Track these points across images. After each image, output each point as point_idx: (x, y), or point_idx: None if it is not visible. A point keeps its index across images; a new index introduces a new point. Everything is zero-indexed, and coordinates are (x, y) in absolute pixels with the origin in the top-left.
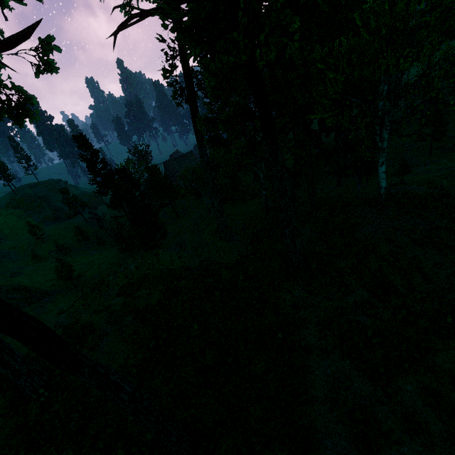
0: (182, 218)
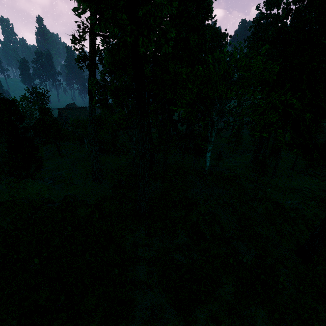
0: (63, 156)
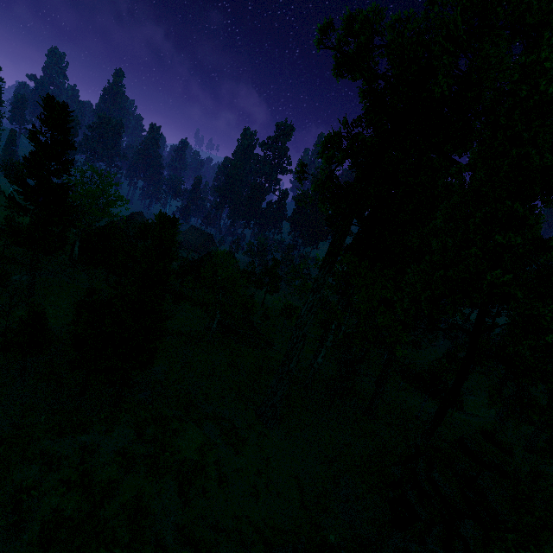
0: None
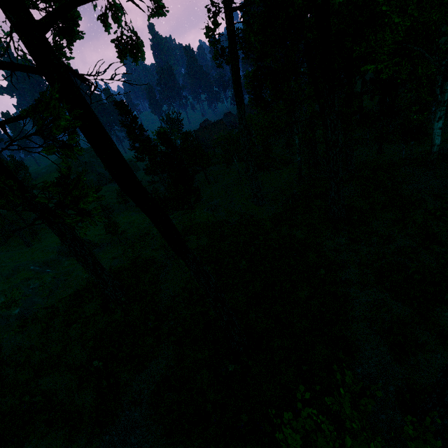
0: (213, 185)
